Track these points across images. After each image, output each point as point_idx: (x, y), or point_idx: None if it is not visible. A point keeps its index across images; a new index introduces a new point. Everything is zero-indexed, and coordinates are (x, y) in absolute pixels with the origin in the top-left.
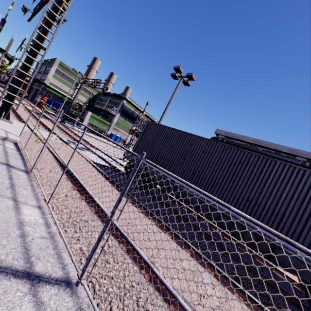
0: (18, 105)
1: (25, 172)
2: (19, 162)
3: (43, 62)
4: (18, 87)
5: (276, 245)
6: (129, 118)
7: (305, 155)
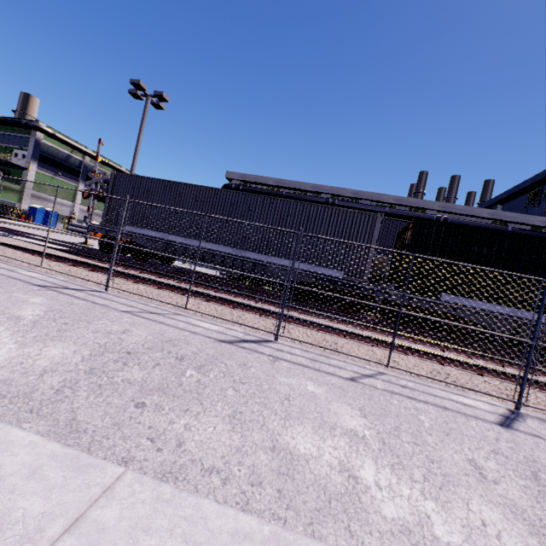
0: None
1: None
2: None
3: None
4: None
5: (265, 264)
6: (63, 170)
7: (329, 191)
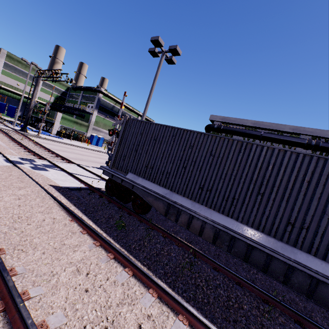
0: None
1: None
2: None
3: None
4: None
5: None
6: (109, 114)
7: (310, 132)
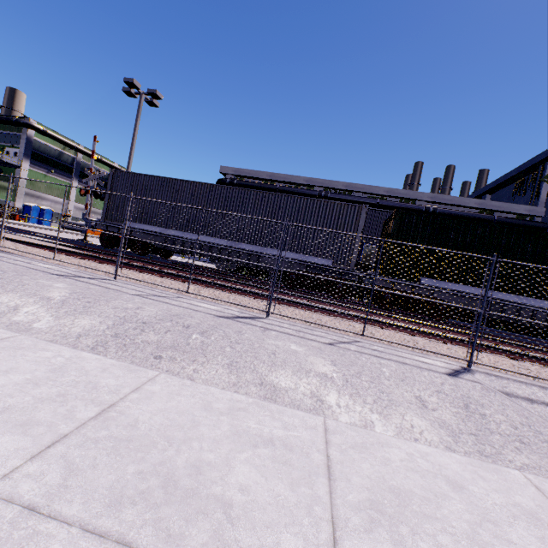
0: None
1: None
2: None
3: None
4: None
5: (259, 255)
6: (55, 167)
7: (321, 184)
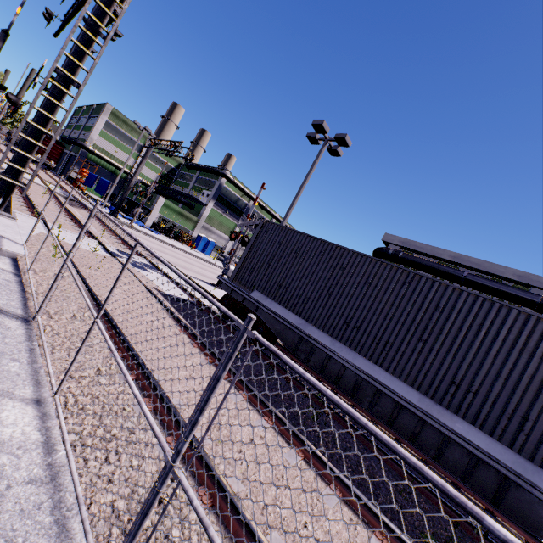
0: (26, 186)
1: (23, 321)
2: (14, 299)
3: (85, 109)
4: (28, 153)
5: (512, 479)
6: (230, 209)
7: None
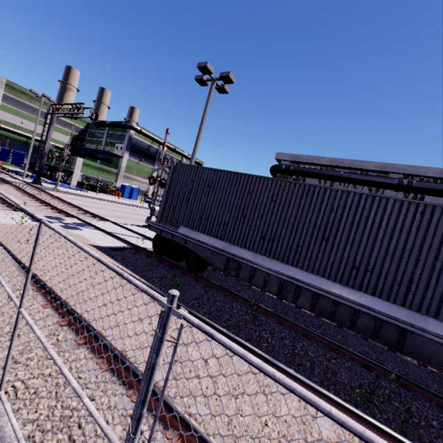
0: None
1: None
2: None
3: None
4: None
5: (408, 330)
6: (145, 156)
7: (401, 170)
